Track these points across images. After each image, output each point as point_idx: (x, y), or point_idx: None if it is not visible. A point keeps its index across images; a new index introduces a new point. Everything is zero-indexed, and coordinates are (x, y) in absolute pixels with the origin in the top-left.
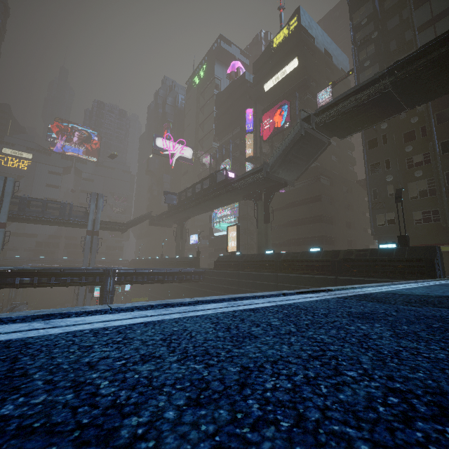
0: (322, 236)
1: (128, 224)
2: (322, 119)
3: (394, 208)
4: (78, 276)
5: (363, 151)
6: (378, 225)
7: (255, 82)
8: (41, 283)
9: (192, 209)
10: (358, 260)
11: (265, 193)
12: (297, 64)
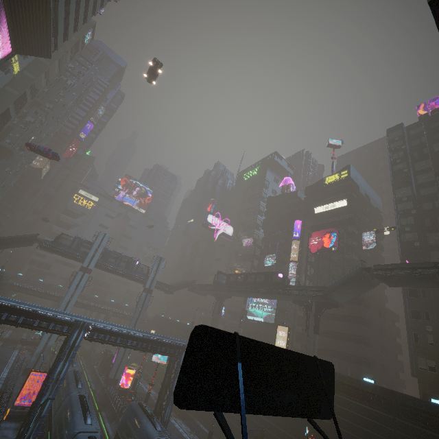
0: (361, 357)
1: (174, 288)
2: (379, 274)
3: (434, 357)
4: (164, 346)
5: (405, 297)
6: (419, 368)
7: (306, 201)
8: (140, 347)
9: (239, 293)
10: (414, 408)
11: (316, 306)
12: (346, 204)
